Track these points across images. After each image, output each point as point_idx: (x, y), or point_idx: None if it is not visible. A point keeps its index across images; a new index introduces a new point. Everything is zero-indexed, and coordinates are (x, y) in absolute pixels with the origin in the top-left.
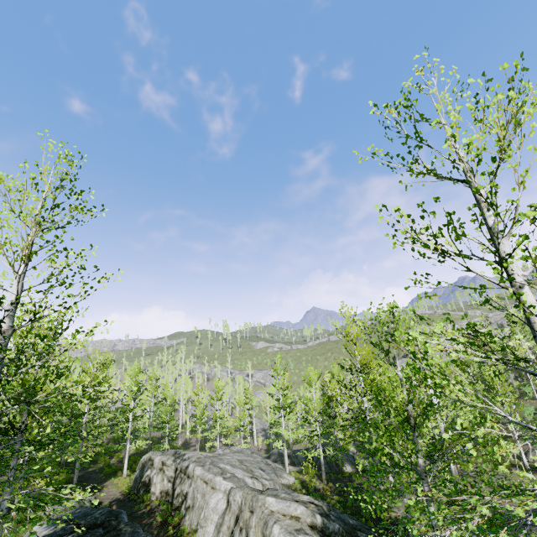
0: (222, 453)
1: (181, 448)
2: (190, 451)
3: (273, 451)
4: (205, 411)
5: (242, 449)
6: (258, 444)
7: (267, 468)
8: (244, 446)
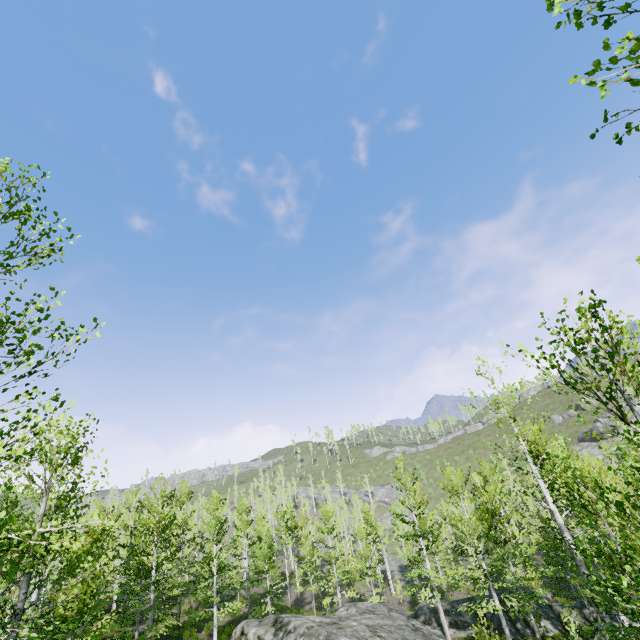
0: (344, 616)
1: (292, 608)
2: (297, 617)
3: (421, 606)
4: (314, 551)
5: (374, 605)
6: (397, 593)
7: (415, 638)
8: (377, 600)
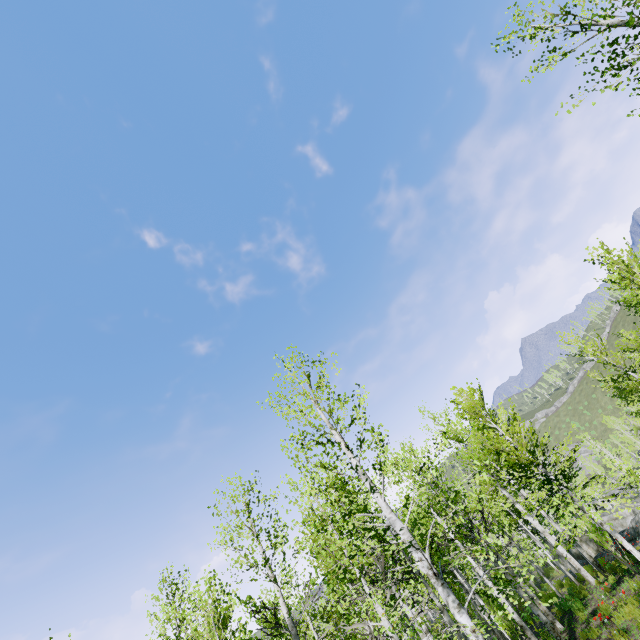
0: None
1: None
2: None
3: None
4: None
5: None
6: None
7: None
8: None
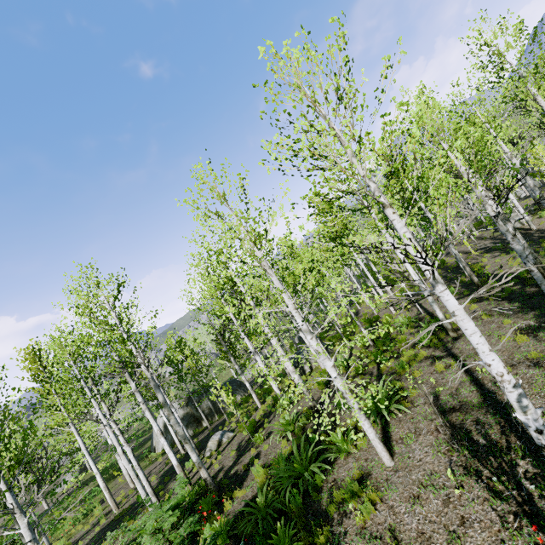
0: None
1: None
2: None
3: None
4: None
5: None
6: None
7: None
8: None
